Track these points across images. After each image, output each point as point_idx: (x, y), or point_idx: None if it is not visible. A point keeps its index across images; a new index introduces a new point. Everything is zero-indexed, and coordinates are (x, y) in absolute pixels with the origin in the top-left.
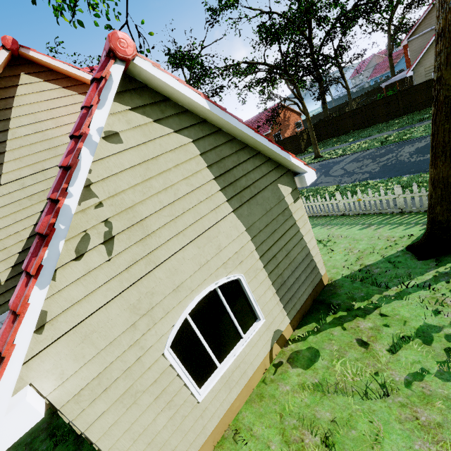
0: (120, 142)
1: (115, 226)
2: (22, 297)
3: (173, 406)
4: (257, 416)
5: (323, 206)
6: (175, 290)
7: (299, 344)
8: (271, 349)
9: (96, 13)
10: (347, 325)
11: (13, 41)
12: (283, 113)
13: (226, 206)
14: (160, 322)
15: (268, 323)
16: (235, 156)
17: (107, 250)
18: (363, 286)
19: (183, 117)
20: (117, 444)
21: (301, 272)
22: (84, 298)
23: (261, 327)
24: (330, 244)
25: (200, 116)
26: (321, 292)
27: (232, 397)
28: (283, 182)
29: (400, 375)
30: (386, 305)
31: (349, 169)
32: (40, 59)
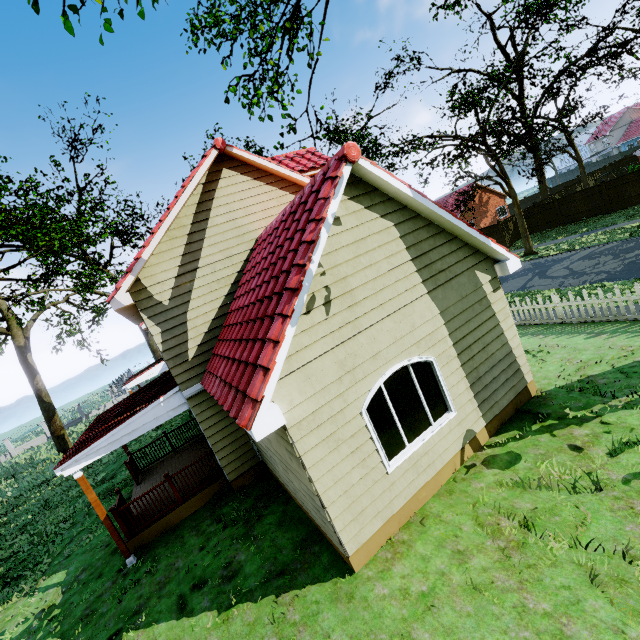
0: (340, 225)
1: (332, 292)
2: (280, 331)
3: (365, 466)
4: (446, 506)
5: (534, 314)
6: (373, 357)
7: (497, 449)
8: (463, 449)
9: (285, 107)
10: (557, 432)
11: (223, 141)
12: (479, 196)
13: (421, 287)
14: (360, 383)
15: (460, 418)
16: (431, 240)
17: (326, 311)
18: (582, 396)
19: (388, 204)
20: (322, 479)
21: (500, 371)
22: (309, 346)
23: (452, 420)
24: (541, 355)
25: (402, 203)
26: (526, 402)
27: (420, 484)
28: (481, 269)
29: (618, 474)
30: (610, 414)
31: (577, 268)
32: (240, 155)
